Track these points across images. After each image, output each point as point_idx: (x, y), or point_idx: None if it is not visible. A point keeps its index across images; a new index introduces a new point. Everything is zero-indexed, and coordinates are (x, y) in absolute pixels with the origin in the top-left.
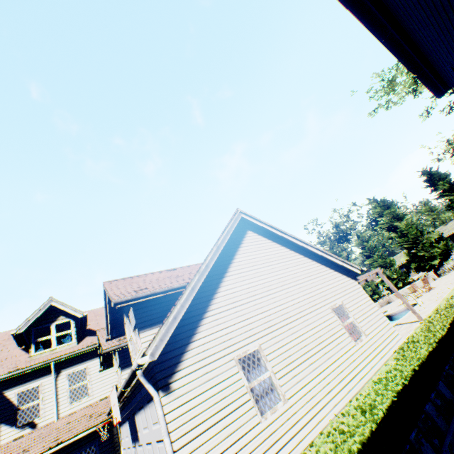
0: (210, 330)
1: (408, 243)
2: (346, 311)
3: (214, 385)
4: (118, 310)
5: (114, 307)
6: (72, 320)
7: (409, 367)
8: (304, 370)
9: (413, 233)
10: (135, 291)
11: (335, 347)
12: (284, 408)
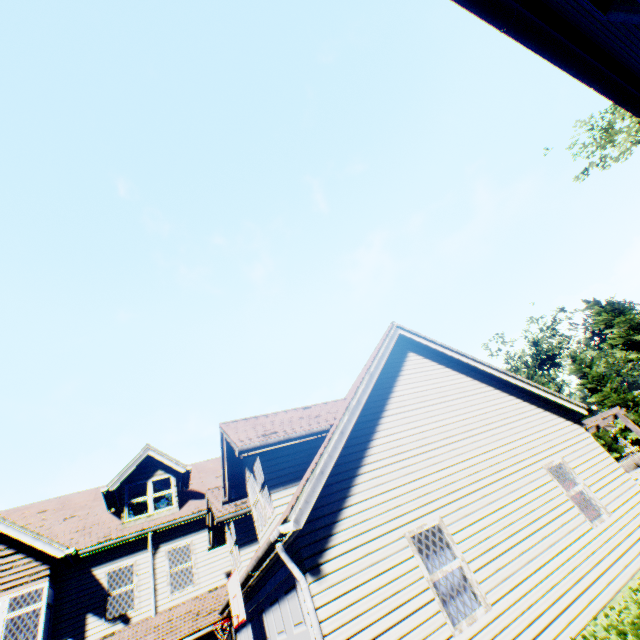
0: (368, 493)
1: None
2: (570, 473)
3: (380, 572)
4: (238, 462)
5: (233, 458)
6: (172, 476)
7: None
8: (513, 562)
9: None
10: (263, 436)
11: (558, 528)
12: (486, 619)
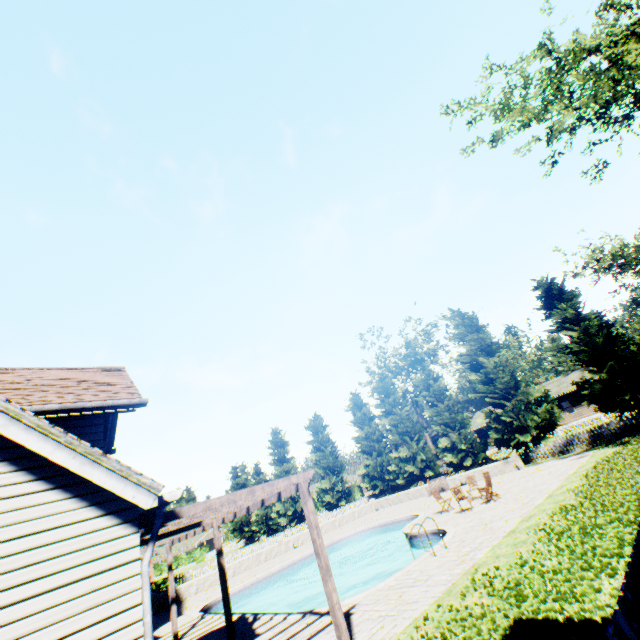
0: None
1: (495, 396)
2: None
3: None
4: None
5: None
6: None
7: None
8: None
9: (505, 381)
10: None
11: None
12: None
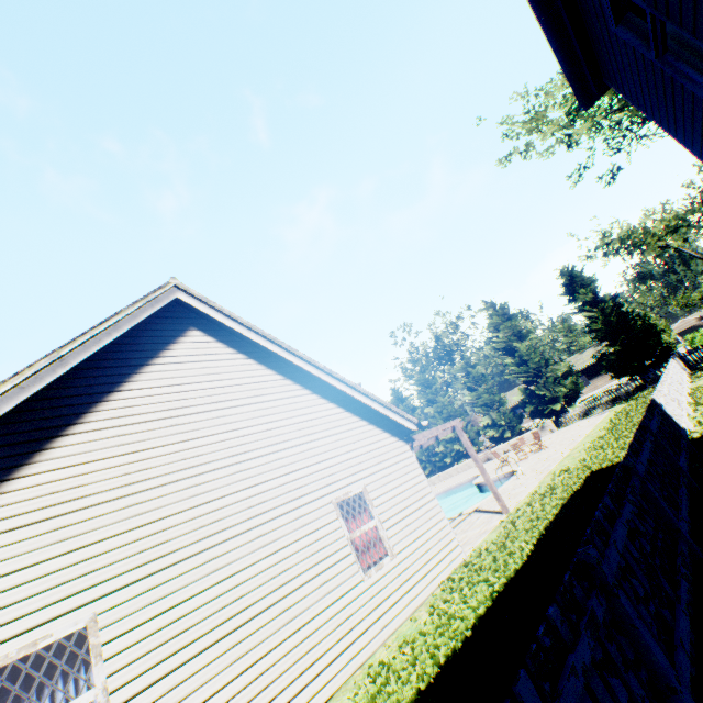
0: None
1: (528, 375)
2: (369, 506)
3: None
4: None
5: None
6: None
7: (426, 662)
8: (210, 665)
9: (536, 361)
10: None
11: (315, 591)
12: None
